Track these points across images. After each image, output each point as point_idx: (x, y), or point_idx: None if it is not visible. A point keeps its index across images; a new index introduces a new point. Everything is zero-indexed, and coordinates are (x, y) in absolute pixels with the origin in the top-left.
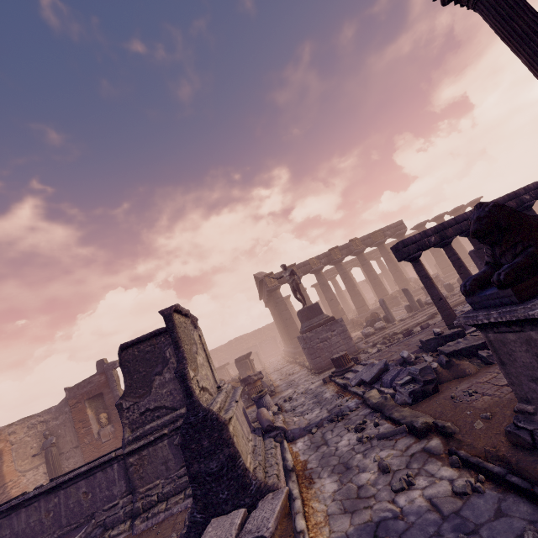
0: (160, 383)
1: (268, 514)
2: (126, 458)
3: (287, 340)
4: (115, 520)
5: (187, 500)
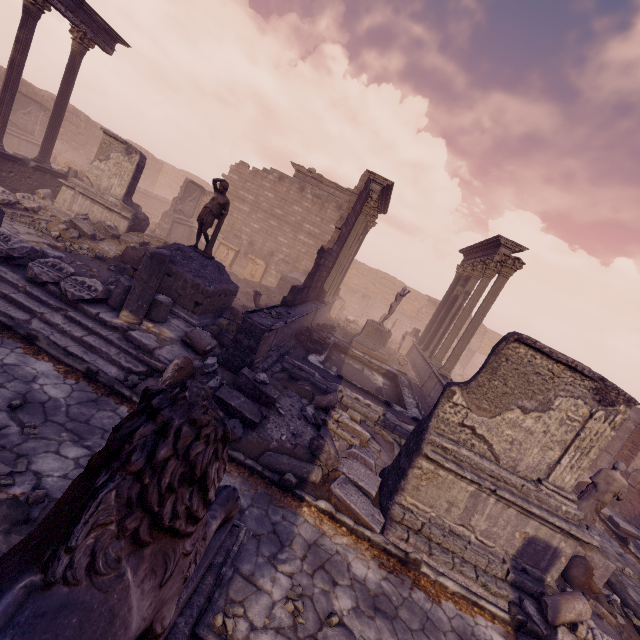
0: None
1: (351, 498)
2: None
3: None
4: None
5: None
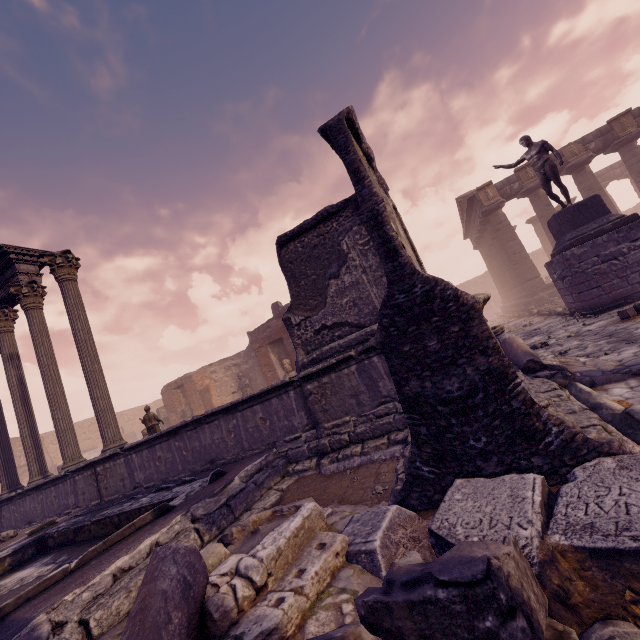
0: (337, 290)
1: None
2: (302, 384)
3: (511, 289)
4: (298, 455)
5: (394, 447)
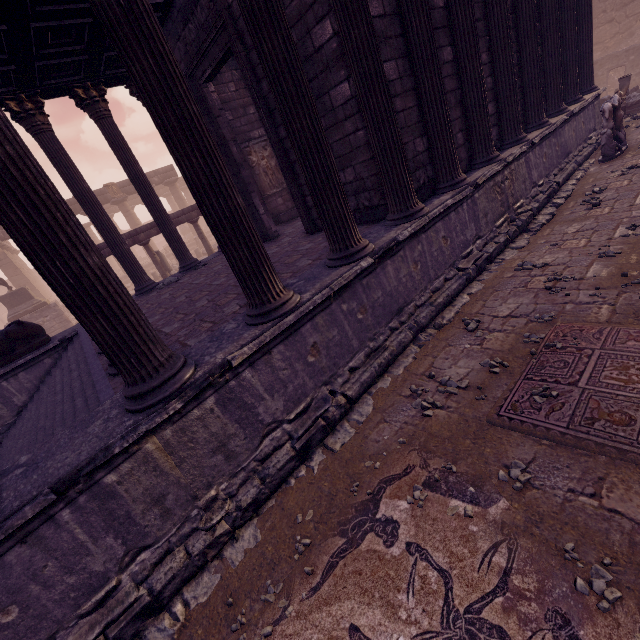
0: None
1: None
2: None
3: None
4: None
5: None
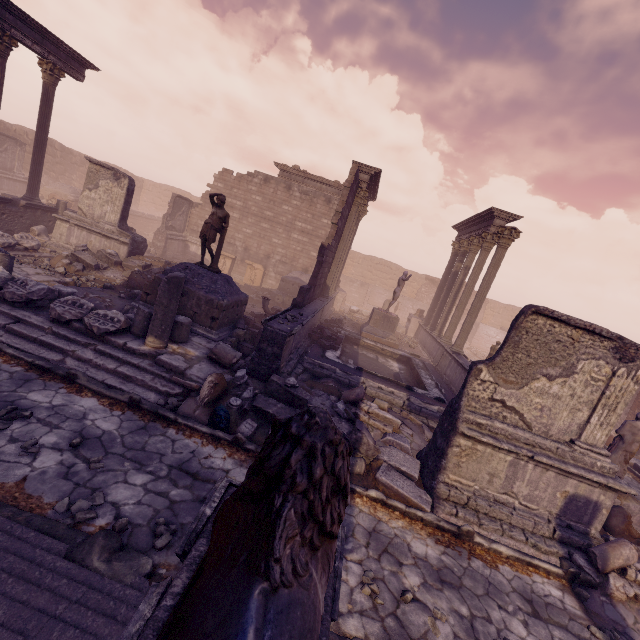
0: None
1: (397, 483)
2: None
3: None
4: None
5: None
